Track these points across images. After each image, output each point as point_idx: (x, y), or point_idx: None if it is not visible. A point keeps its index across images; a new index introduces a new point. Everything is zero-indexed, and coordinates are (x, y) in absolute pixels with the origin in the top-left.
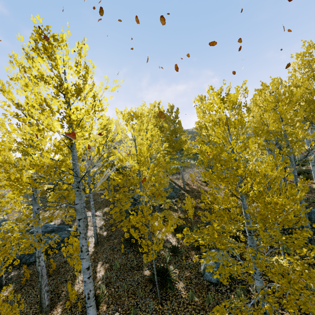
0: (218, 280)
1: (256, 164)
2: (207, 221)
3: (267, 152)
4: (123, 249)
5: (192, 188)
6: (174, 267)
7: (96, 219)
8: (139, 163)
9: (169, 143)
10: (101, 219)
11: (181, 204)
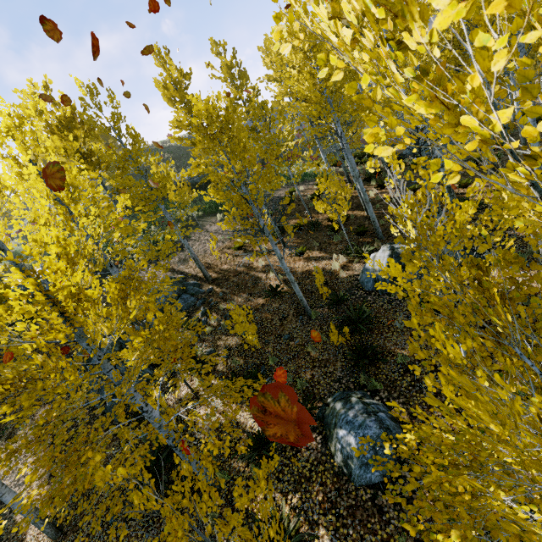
0: (384, 473)
1: (388, 199)
2: (286, 333)
3: (322, 155)
4: (139, 515)
5: (222, 270)
6: (283, 492)
7: (23, 457)
8: (60, 311)
9: (128, 190)
10: (40, 450)
11: (218, 315)
